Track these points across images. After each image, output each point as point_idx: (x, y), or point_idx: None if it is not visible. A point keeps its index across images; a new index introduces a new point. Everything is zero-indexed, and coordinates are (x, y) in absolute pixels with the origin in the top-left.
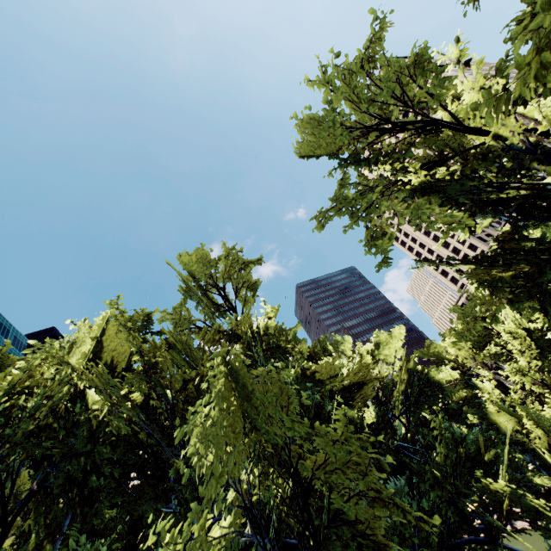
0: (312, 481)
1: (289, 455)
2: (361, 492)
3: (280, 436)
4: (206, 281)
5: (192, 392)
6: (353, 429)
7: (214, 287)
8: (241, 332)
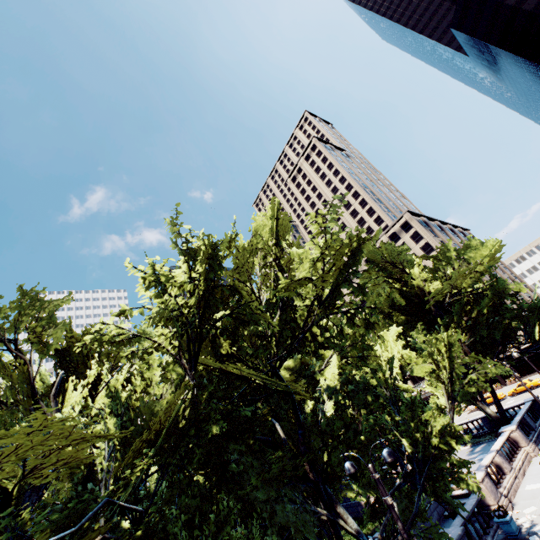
0: None
1: None
2: None
3: None
4: None
5: None
6: None
7: None
8: None
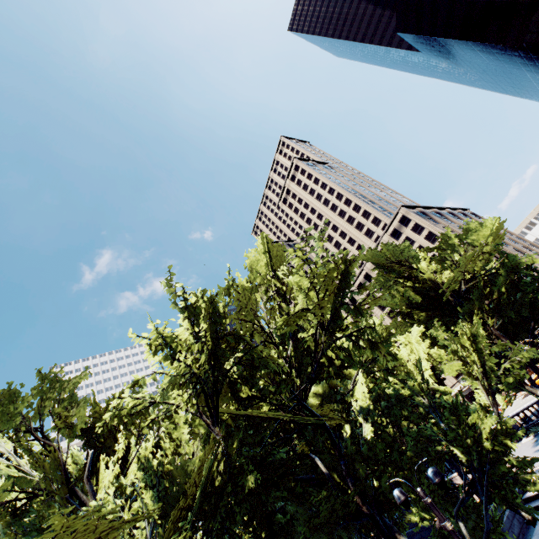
0: None
1: None
2: None
3: None
4: None
5: None
6: None
7: None
8: None
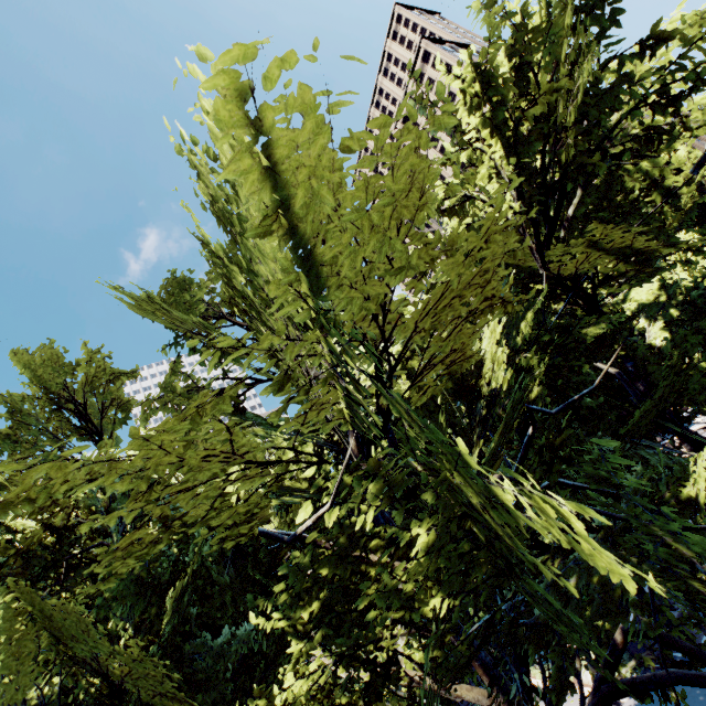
0: (122, 683)
1: (98, 664)
2: (161, 692)
3: (86, 651)
4: (59, 392)
5: (16, 567)
6: (145, 653)
7: (72, 403)
8: (80, 500)
